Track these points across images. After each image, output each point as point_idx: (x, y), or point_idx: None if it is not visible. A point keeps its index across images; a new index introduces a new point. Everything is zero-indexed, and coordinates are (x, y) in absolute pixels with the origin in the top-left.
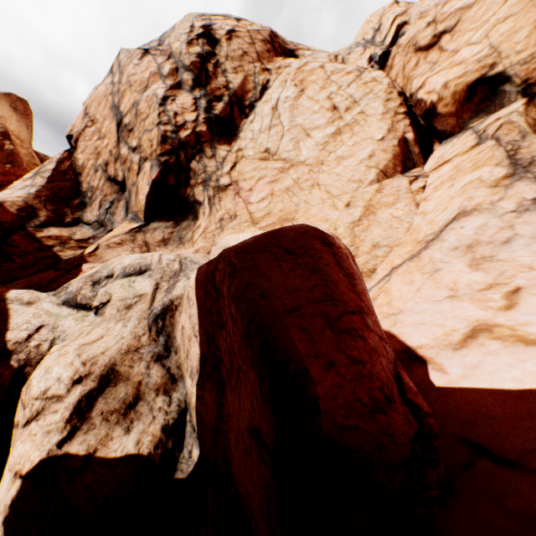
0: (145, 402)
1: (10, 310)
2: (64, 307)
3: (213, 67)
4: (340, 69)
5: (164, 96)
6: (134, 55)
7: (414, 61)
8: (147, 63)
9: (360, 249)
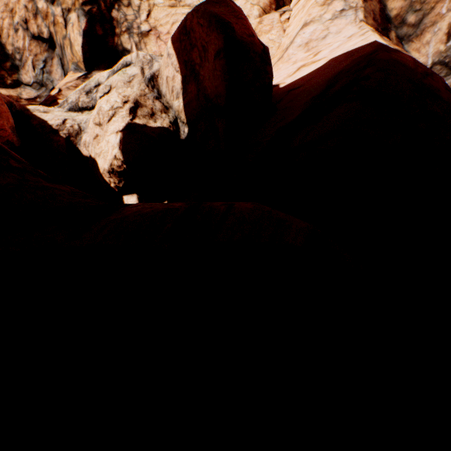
0: (157, 116)
1: (36, 115)
2: (71, 113)
3: None
4: None
5: None
6: None
7: None
8: None
9: None
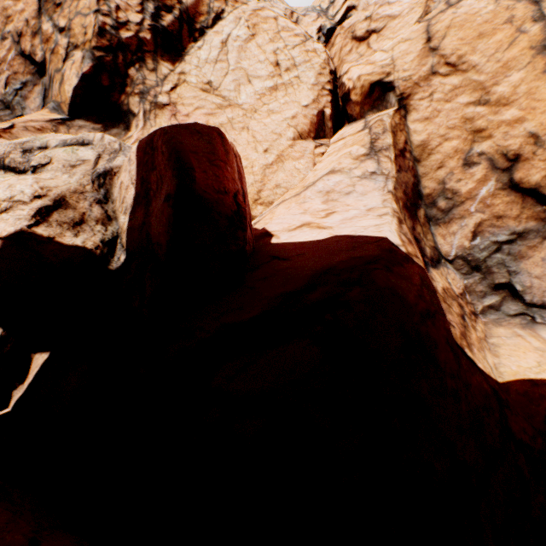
0: (88, 225)
1: None
2: None
3: None
4: (290, 29)
5: None
6: None
7: (349, 47)
8: None
9: (266, 186)
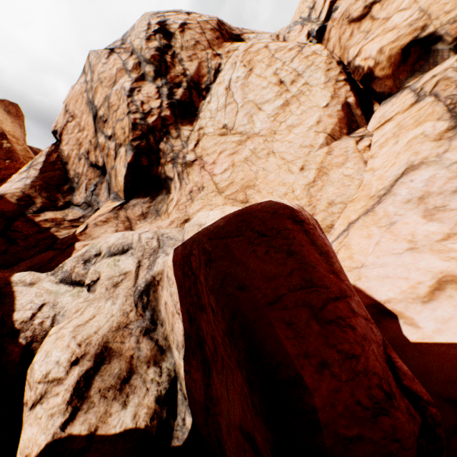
0: (138, 375)
1: (15, 292)
2: (61, 285)
3: (170, 58)
4: (282, 47)
5: (131, 88)
6: (101, 55)
7: (348, 32)
8: (114, 61)
9: (317, 207)
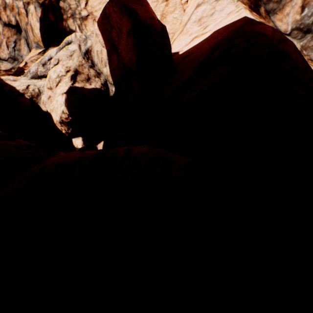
0: (92, 80)
1: (8, 83)
2: (33, 80)
3: None
4: None
5: None
6: None
7: None
8: None
9: None
